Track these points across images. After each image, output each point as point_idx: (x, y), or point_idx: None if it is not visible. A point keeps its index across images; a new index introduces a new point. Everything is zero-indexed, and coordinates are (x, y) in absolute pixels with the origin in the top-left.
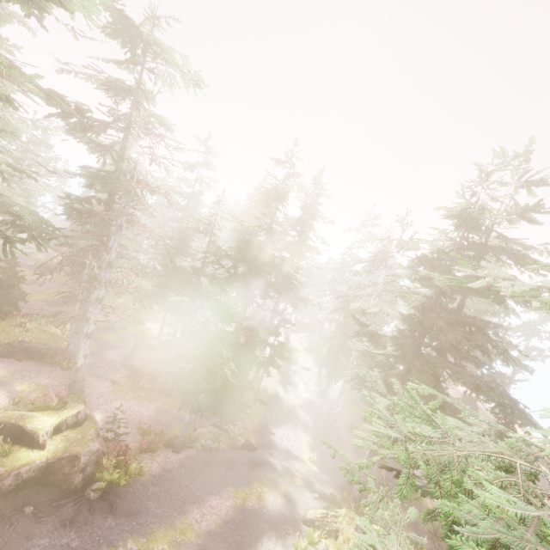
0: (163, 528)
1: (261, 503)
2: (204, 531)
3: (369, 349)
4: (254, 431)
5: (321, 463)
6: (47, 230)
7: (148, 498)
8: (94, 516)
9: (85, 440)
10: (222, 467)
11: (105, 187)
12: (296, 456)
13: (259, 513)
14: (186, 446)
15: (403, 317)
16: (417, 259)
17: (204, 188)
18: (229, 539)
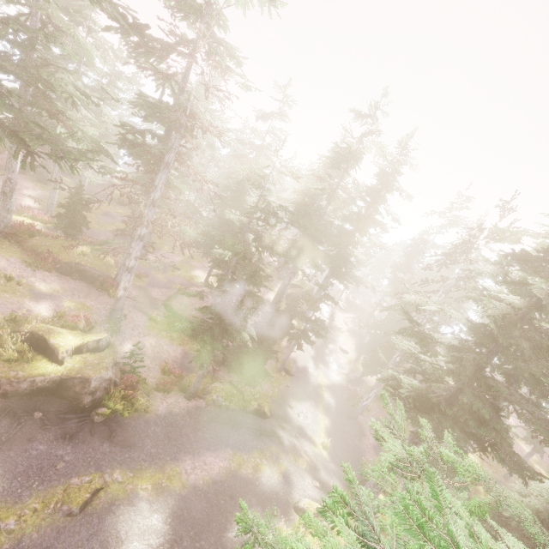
0: (153, 468)
1: (256, 474)
2: (190, 484)
3: (415, 351)
4: (272, 399)
5: (334, 451)
6: (78, 151)
7: (147, 435)
8: (93, 437)
9: (99, 366)
10: (227, 427)
11: (154, 117)
12: (309, 437)
13: (250, 483)
14: (199, 396)
15: (471, 325)
16: (512, 254)
17: (275, 142)
18: (212, 499)
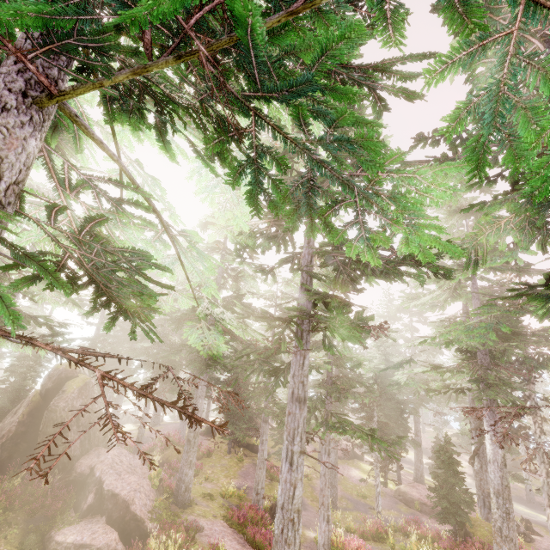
0: None
1: None
2: None
3: None
4: None
5: None
6: None
7: None
8: None
9: None
10: None
11: None
12: None
13: None
14: None
15: None
16: None
17: None
18: None
